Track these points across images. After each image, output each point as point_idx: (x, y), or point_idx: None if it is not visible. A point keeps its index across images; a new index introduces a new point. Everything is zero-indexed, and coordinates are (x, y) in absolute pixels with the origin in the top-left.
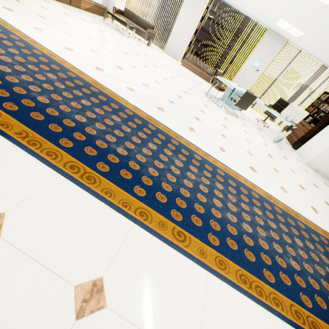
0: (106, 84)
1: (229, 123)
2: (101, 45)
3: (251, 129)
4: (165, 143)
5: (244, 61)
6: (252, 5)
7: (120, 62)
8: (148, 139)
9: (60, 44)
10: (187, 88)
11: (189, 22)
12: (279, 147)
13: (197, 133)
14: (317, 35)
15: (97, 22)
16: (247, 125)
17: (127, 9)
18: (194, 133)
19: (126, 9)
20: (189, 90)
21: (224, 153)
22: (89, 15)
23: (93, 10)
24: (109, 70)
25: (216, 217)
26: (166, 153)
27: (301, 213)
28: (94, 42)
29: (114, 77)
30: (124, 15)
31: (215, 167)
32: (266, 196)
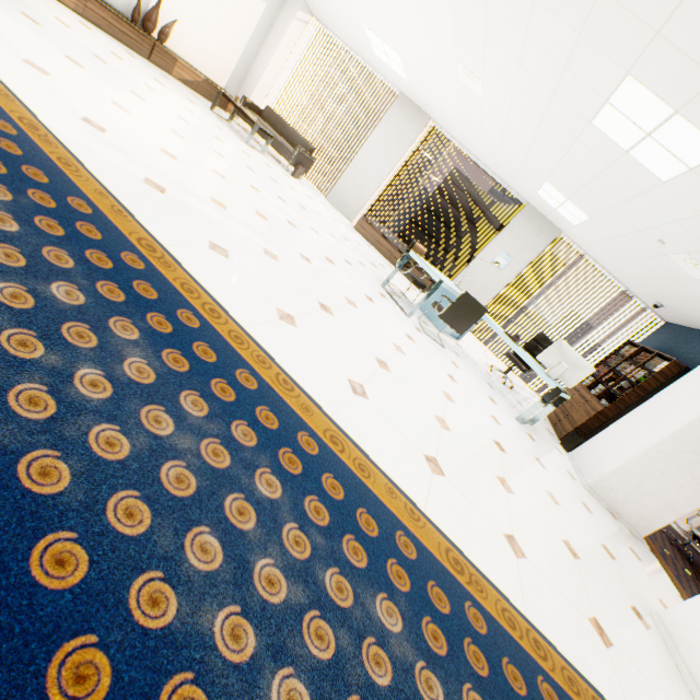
0: (76, 143)
1: (414, 348)
2: (158, 115)
3: (470, 378)
4: (143, 307)
5: (478, 252)
6: (497, 152)
7: (184, 152)
8: (74, 273)
9: (20, 52)
10: (342, 258)
11: (383, 160)
12: (529, 435)
13: (300, 331)
14: (612, 222)
15: (194, 102)
16: (462, 368)
17: (271, 109)
18: (288, 328)
19: (268, 108)
20: (345, 262)
21: (361, 400)
22: (183, 89)
23: (201, 88)
24: (126, 140)
25: (130, 624)
26: (112, 330)
27: (558, 642)
28: (145, 105)
29: (127, 153)
30: (262, 116)
31: (298, 423)
32: (448, 556)
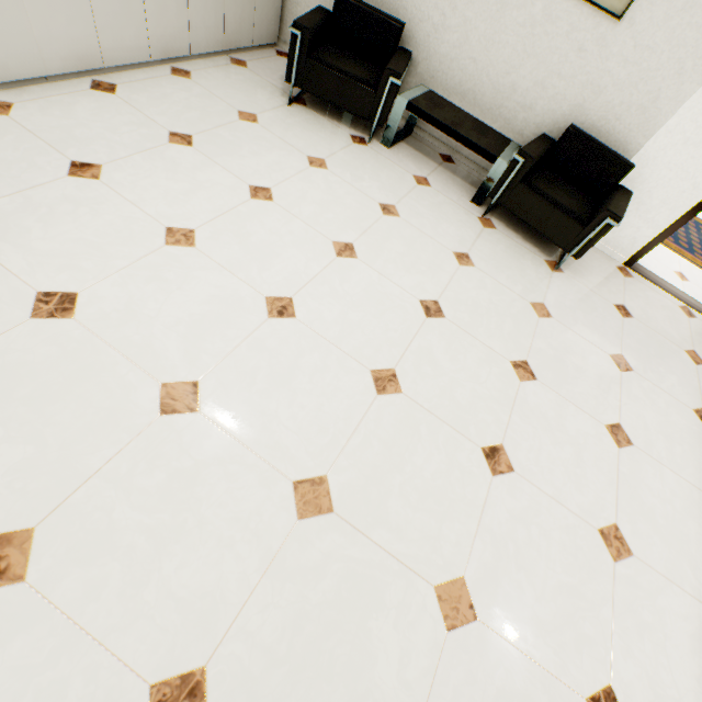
0: None
1: None
2: None
3: None
4: None
5: None
6: None
7: None
8: None
9: None
10: None
11: None
12: None
13: None
14: None
15: None
16: None
17: None
18: None
19: None
20: None
21: None
22: None
23: None
24: None
25: None
26: None
27: None
28: None
29: None
30: None
31: None
32: None
